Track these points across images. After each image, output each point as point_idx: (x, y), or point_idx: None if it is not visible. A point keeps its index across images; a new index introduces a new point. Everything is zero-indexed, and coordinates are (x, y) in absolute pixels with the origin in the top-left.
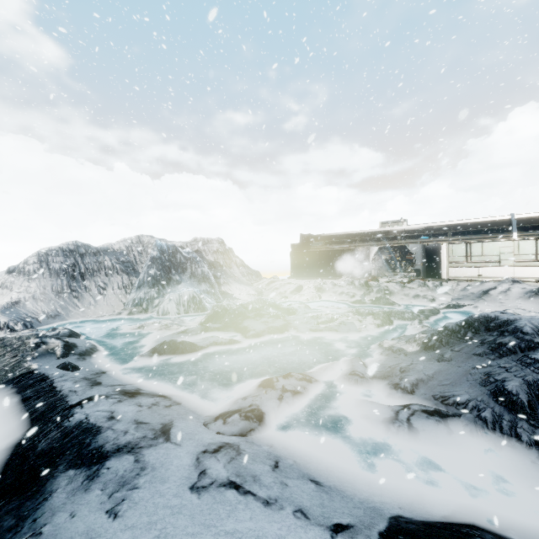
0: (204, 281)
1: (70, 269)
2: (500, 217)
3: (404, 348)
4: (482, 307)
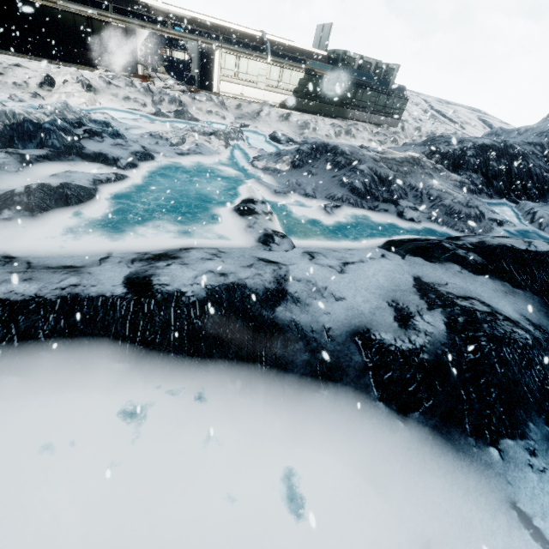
0: None
1: None
2: (255, 32)
3: (279, 168)
4: (261, 128)
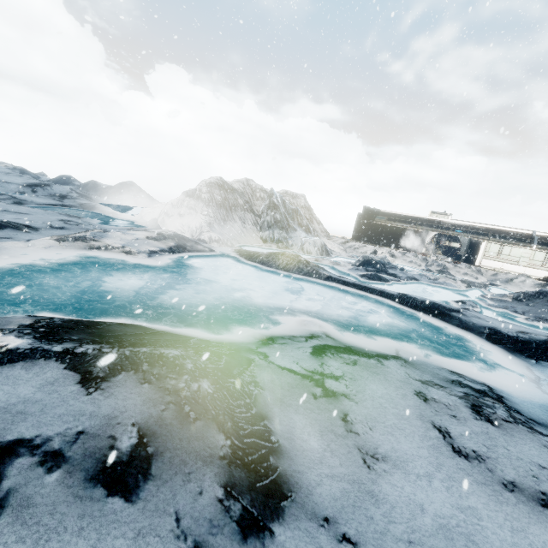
0: (309, 232)
1: (224, 202)
2: (525, 231)
3: (502, 299)
4: (510, 288)
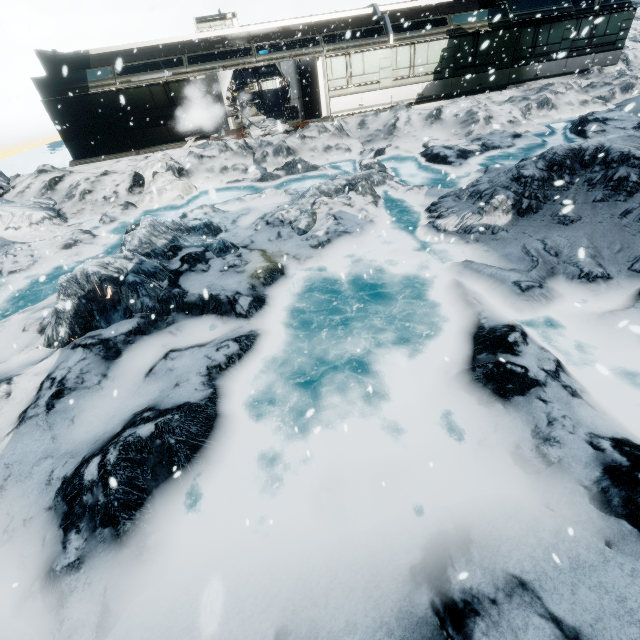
0: None
1: None
2: (363, 11)
3: (489, 223)
4: (403, 147)
